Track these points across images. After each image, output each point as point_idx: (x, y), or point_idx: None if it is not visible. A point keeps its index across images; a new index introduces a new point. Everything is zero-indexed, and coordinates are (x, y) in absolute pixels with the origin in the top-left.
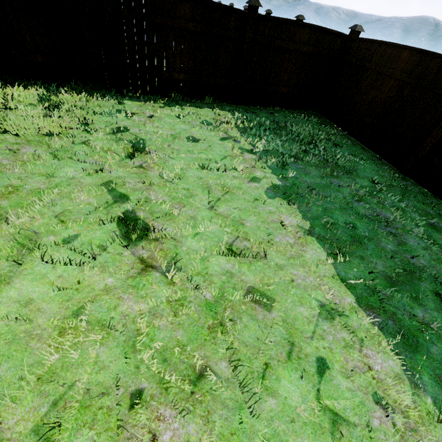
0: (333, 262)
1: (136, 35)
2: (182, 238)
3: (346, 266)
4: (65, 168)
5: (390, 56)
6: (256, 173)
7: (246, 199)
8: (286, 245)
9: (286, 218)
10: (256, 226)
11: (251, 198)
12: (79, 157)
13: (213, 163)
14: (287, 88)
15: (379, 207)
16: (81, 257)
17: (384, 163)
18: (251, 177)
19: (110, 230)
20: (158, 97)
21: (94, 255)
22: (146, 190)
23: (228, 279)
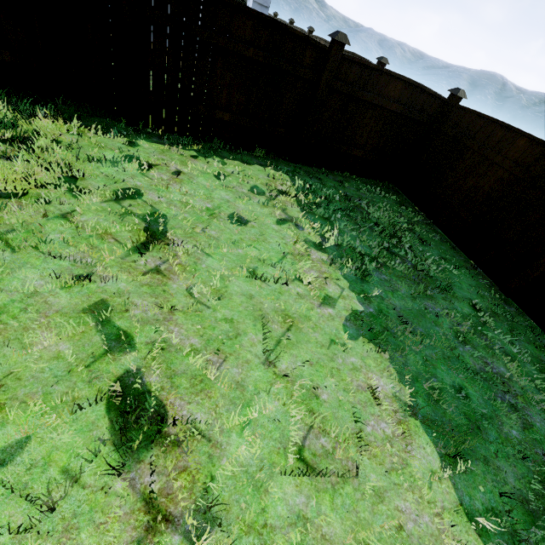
0: (450, 473)
1: (168, 50)
2: (222, 436)
3: (468, 481)
4: (22, 271)
5: (501, 140)
6: (329, 288)
7: (318, 342)
8: (382, 441)
9: (377, 380)
10: (337, 399)
11: (325, 339)
12: (52, 249)
13: (268, 266)
14: (363, 152)
15: (489, 354)
16: (23, 505)
17: (480, 274)
18: (323, 295)
19: (93, 423)
20: (189, 139)
21: (52, 503)
22: (164, 322)
23: (300, 536)
